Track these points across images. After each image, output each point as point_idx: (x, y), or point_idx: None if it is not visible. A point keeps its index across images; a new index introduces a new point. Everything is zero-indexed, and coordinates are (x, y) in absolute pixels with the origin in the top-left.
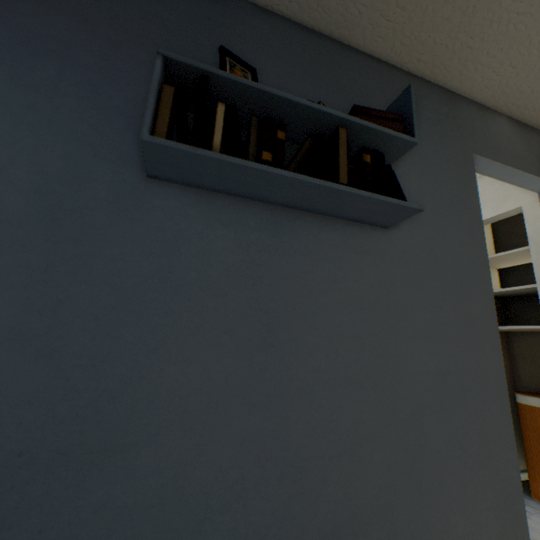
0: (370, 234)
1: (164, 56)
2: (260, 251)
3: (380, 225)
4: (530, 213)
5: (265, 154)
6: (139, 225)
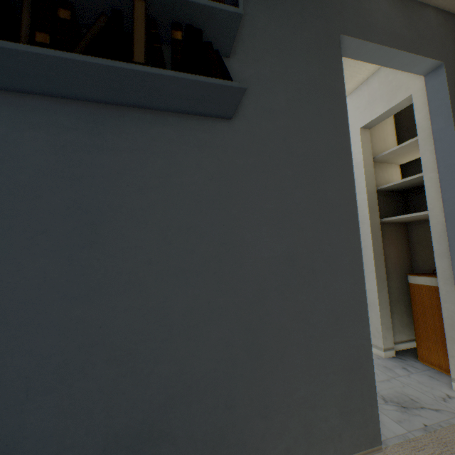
0: (211, 126)
1: None
2: (78, 152)
3: (221, 116)
4: (419, 100)
5: (40, 36)
6: None
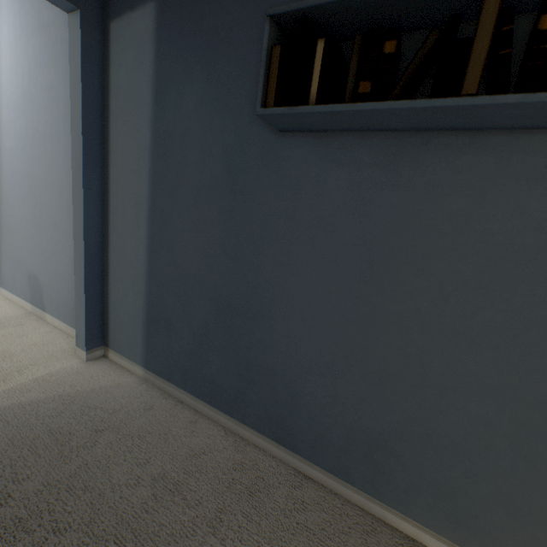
0: None
1: (271, 16)
2: (371, 189)
3: None
4: None
5: (362, 86)
6: (275, 176)
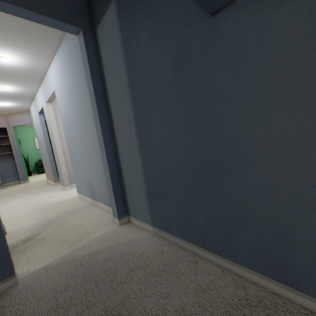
0: None
1: None
2: None
3: None
4: None
5: None
6: (216, 52)
